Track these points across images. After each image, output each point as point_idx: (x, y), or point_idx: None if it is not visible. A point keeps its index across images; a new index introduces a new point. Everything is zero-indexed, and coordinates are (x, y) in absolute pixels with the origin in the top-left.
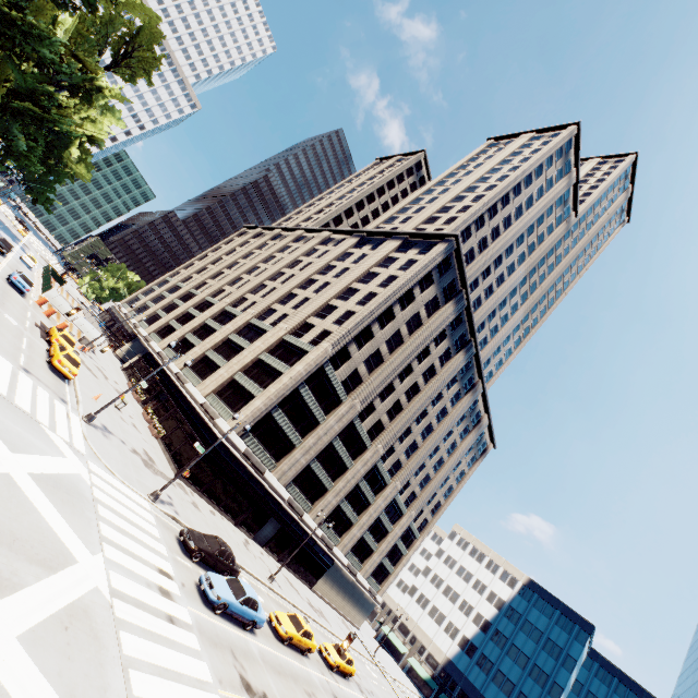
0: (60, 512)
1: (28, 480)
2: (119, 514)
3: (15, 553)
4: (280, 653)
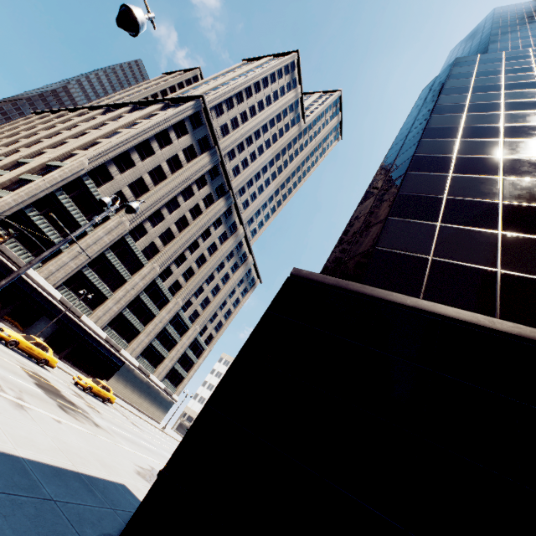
0: None
1: None
2: None
3: None
4: None
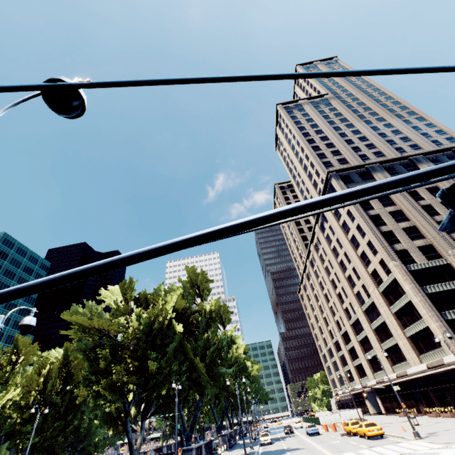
0: None
1: None
2: None
3: None
4: None
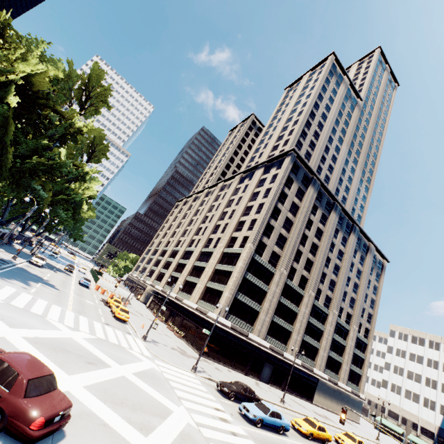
0: (154, 388)
1: (133, 376)
2: (181, 383)
3: (144, 412)
4: None
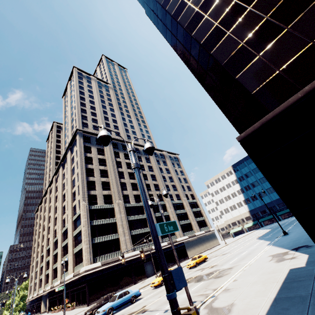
0: None
1: None
2: None
3: None
4: (160, 289)
